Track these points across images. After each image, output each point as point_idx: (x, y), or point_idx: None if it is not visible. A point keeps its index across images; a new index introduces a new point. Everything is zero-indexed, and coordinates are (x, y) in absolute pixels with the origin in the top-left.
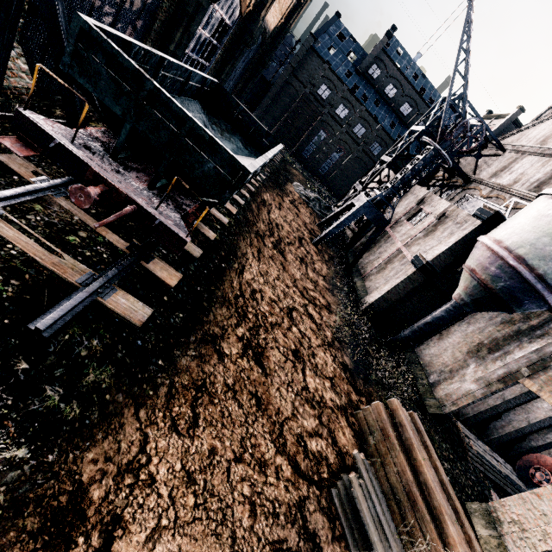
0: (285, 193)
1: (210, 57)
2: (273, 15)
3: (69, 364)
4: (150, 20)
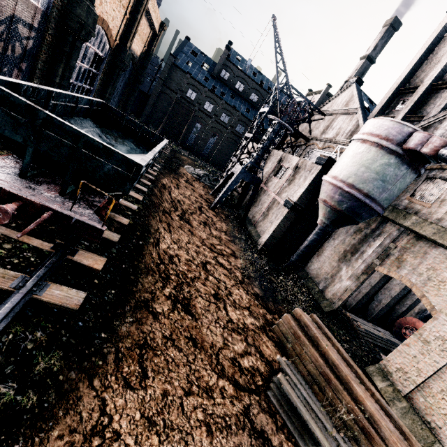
0: (179, 176)
1: (93, 82)
2: (137, 44)
3: (17, 359)
4: (33, 61)
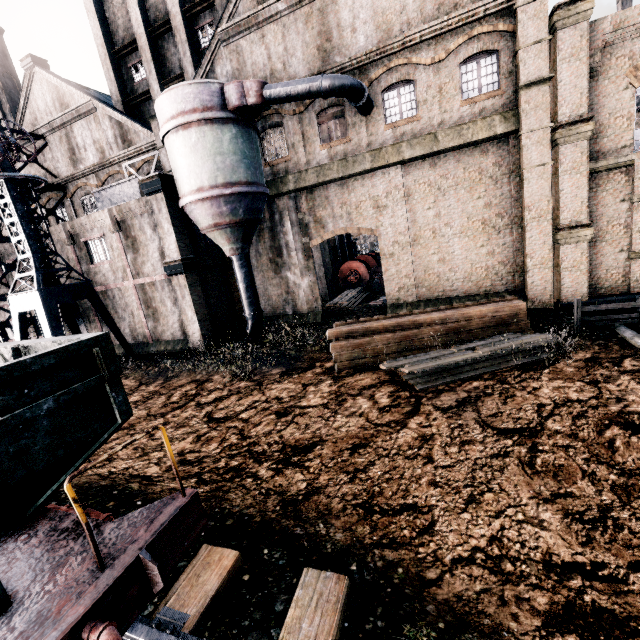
0: None
1: None
2: None
3: None
4: None
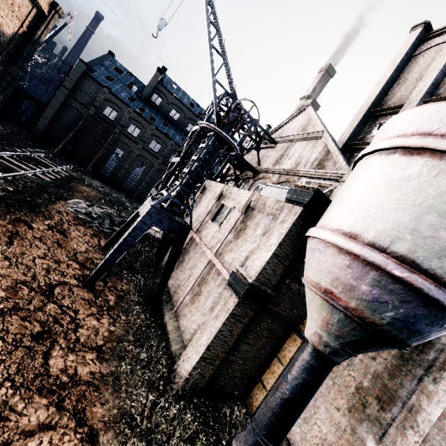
0: (41, 216)
1: None
2: None
3: None
4: None
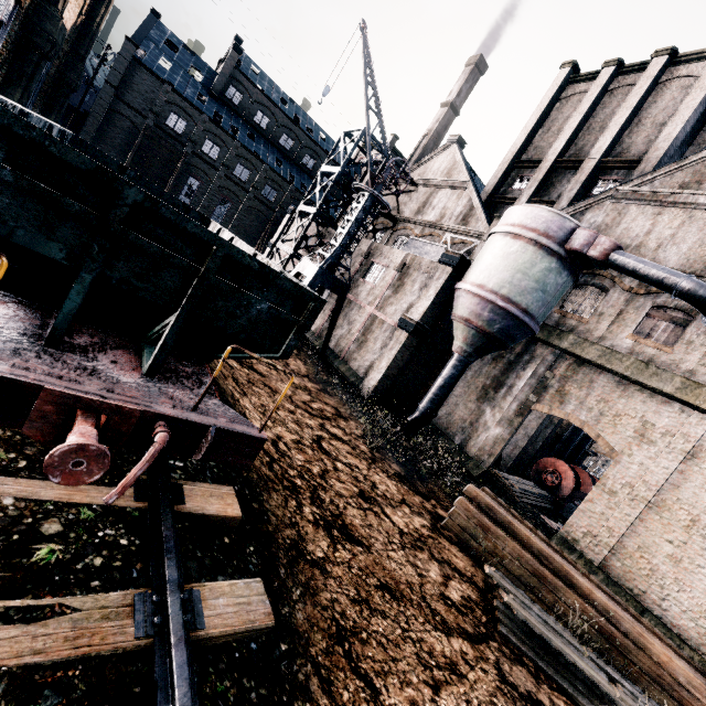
0: None
1: None
2: (68, 7)
3: None
4: None
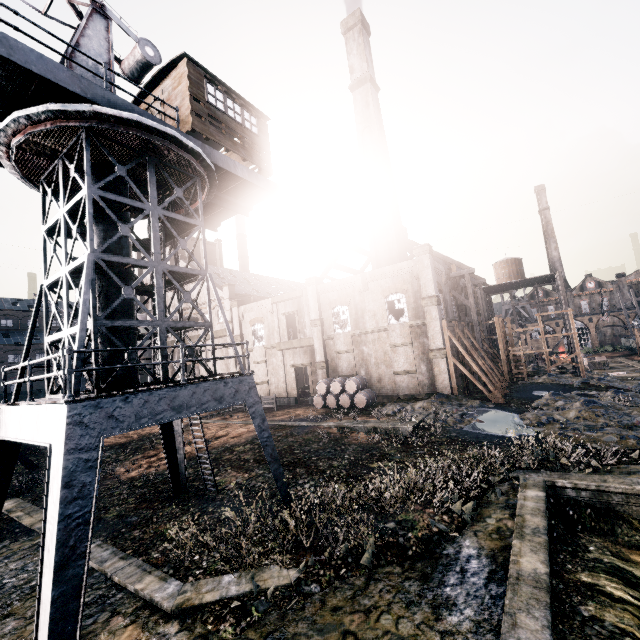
0: None
1: None
2: None
3: None
4: None
